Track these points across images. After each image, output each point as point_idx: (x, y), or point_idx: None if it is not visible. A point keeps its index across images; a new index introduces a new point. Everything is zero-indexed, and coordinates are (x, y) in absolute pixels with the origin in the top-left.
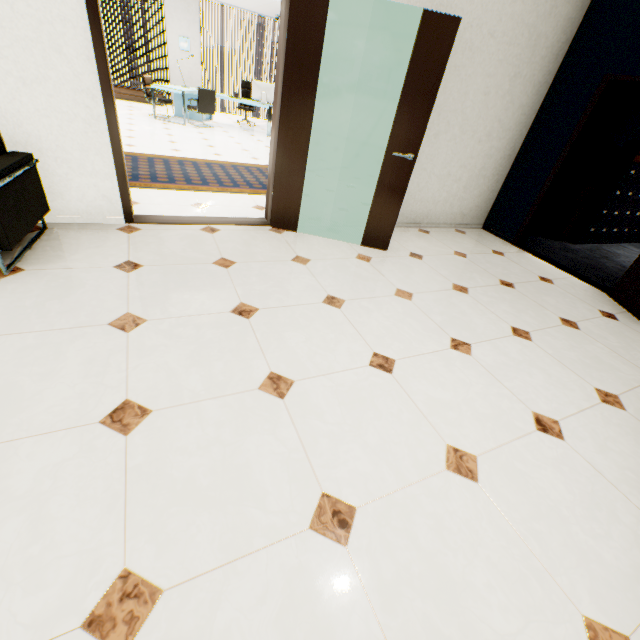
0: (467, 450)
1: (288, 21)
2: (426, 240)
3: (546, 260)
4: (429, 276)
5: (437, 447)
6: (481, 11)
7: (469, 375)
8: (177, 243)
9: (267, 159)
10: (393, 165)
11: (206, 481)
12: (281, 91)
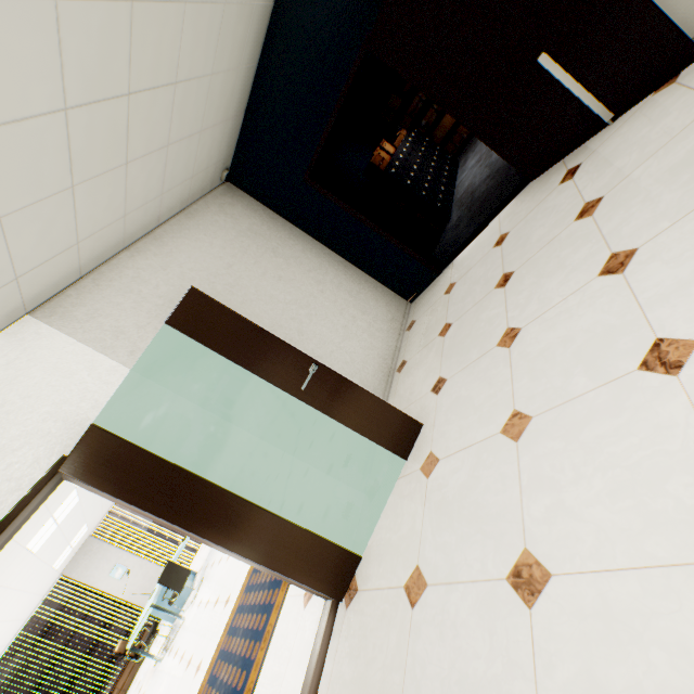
0: None
1: (97, 489)
2: (415, 366)
3: (468, 242)
4: (478, 376)
5: None
6: (205, 272)
7: None
8: None
9: None
10: (315, 392)
11: None
12: (171, 522)
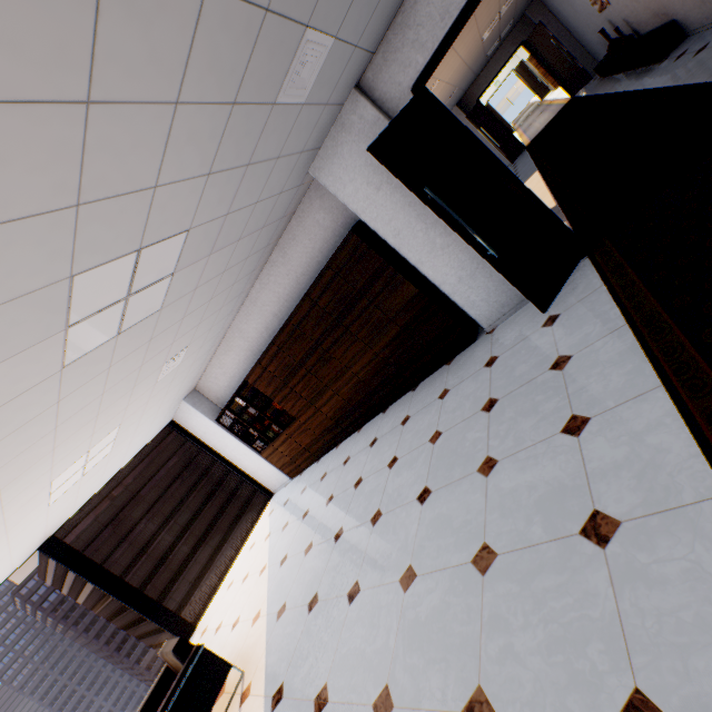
0: None
1: None
2: None
3: None
4: None
5: None
6: None
7: None
8: None
9: None
10: None
11: None
12: None
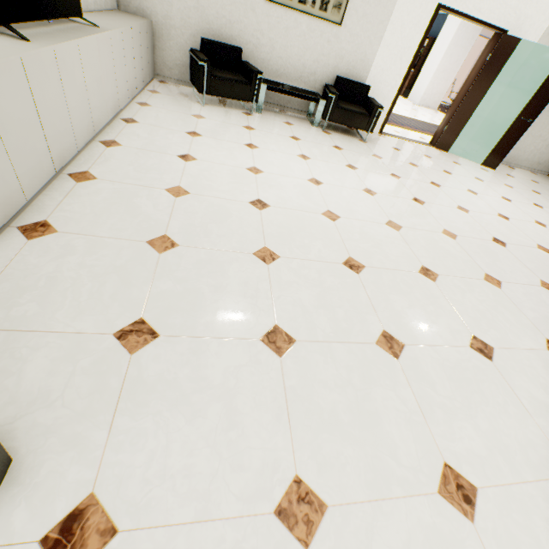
0: (542, 223)
1: (493, 51)
2: (514, 172)
3: None
4: (519, 184)
5: (531, 219)
6: None
7: (542, 212)
8: (403, 145)
9: (403, 113)
10: (518, 124)
11: (465, 201)
12: (473, 81)
